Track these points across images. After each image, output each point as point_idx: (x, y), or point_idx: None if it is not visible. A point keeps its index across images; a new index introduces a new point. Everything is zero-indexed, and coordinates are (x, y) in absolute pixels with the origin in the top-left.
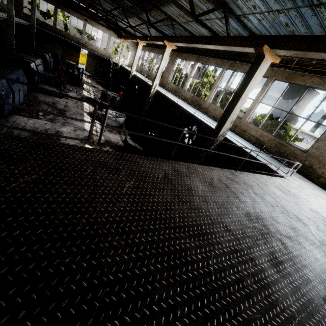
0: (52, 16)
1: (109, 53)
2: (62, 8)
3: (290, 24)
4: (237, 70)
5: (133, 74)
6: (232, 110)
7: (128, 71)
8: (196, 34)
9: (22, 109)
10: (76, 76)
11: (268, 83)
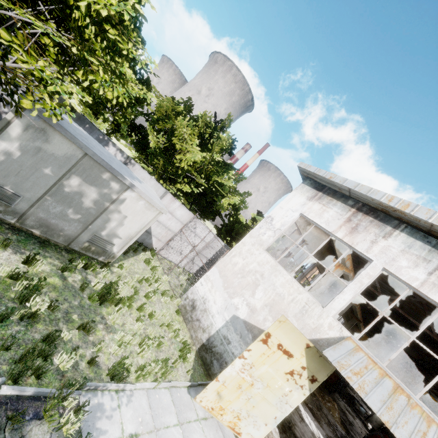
0: None
1: None
2: None
3: None
4: None
5: None
6: None
7: None
8: None
9: (350, 389)
10: None
11: None
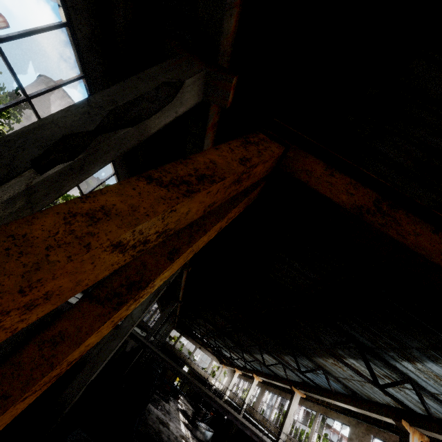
0: (174, 338)
1: (207, 374)
2: (185, 336)
3: (314, 378)
4: (302, 405)
5: (226, 397)
6: (284, 424)
7: (220, 396)
8: (278, 374)
9: (151, 401)
10: (178, 388)
11: (317, 415)
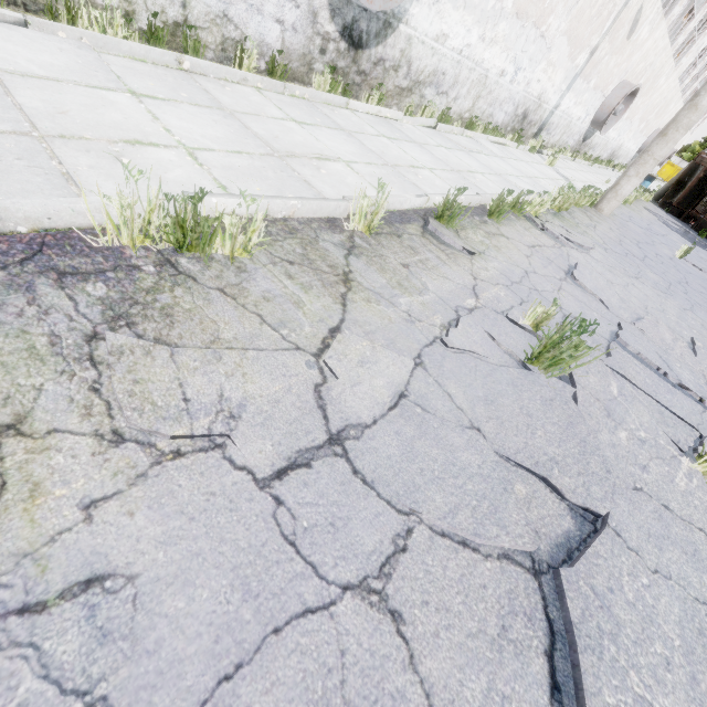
0: None
1: None
2: None
3: None
4: None
5: None
6: None
7: None
8: None
9: None
10: None
11: None
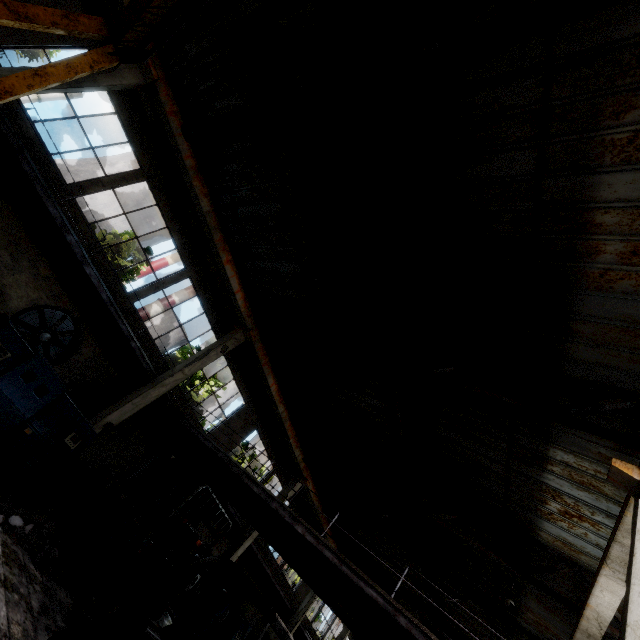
0: None
1: None
2: None
3: None
4: None
5: None
6: None
7: None
8: None
9: None
10: None
11: None
